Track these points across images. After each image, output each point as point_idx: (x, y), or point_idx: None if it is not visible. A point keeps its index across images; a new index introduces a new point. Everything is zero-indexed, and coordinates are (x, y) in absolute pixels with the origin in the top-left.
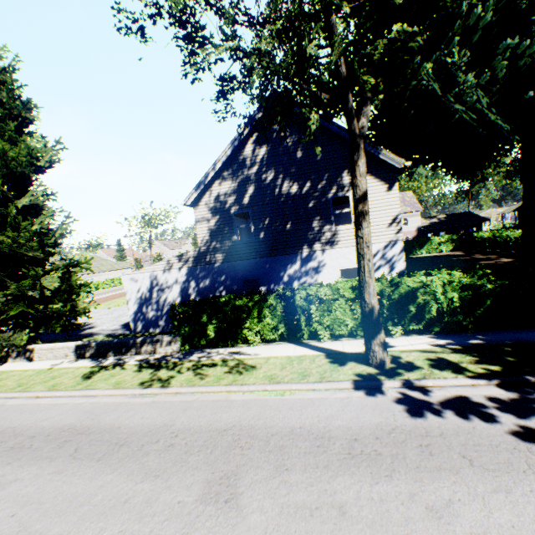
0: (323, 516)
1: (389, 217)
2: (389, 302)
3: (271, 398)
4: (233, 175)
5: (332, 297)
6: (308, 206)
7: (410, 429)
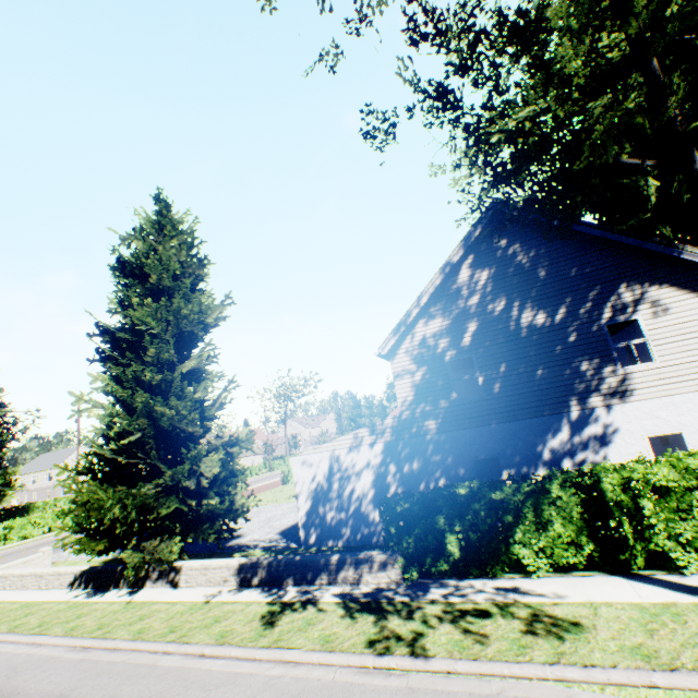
0: None
1: None
2: None
3: None
4: (443, 311)
5: (683, 483)
6: (566, 341)
7: None
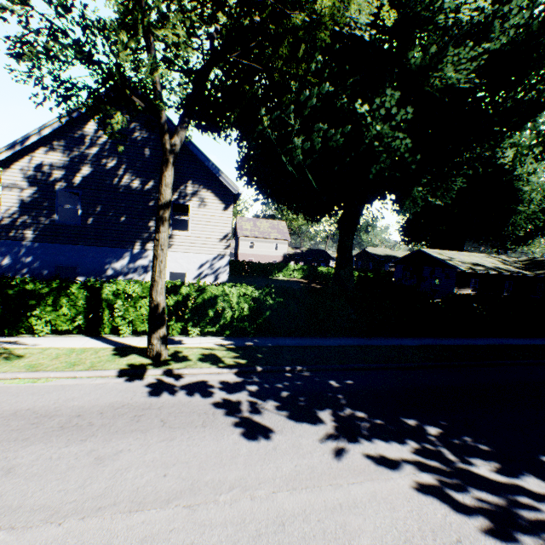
0: None
1: (222, 234)
2: (195, 305)
3: (18, 385)
4: (66, 148)
5: (141, 294)
6: (148, 205)
7: (139, 405)
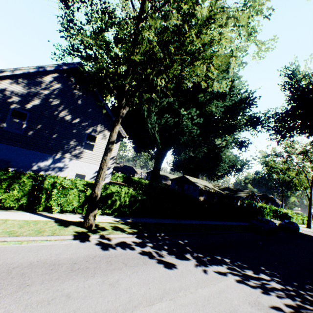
0: (57, 302)
1: (111, 156)
2: (100, 196)
3: (10, 246)
4: (27, 85)
5: (71, 186)
6: (72, 131)
7: (103, 255)
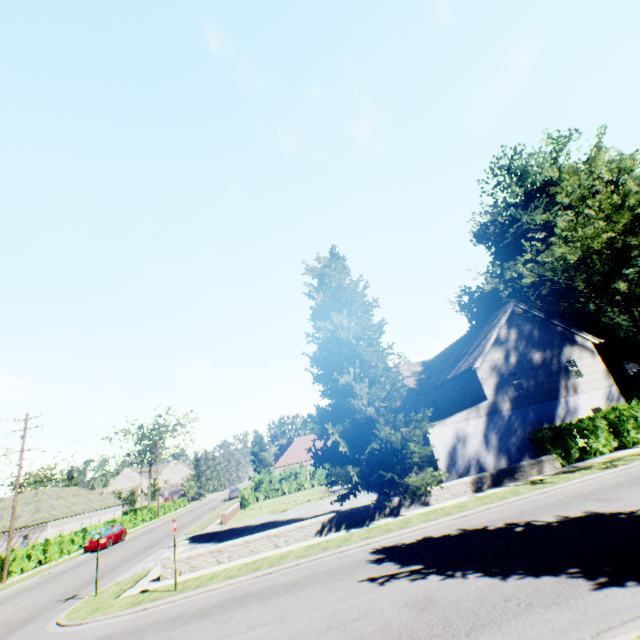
0: None
1: (601, 372)
2: None
3: None
4: (498, 348)
5: (634, 412)
6: (552, 367)
7: None
